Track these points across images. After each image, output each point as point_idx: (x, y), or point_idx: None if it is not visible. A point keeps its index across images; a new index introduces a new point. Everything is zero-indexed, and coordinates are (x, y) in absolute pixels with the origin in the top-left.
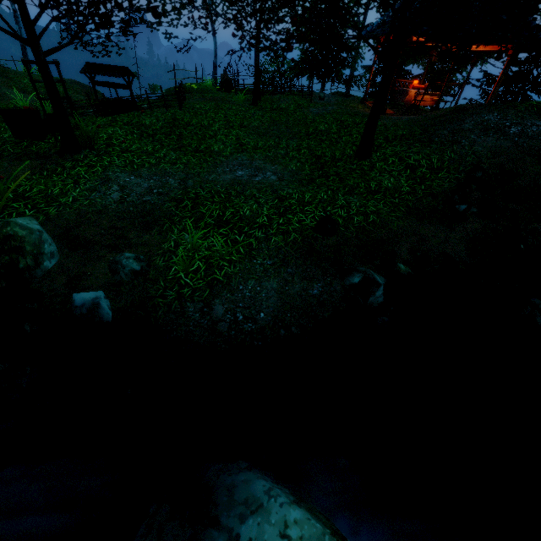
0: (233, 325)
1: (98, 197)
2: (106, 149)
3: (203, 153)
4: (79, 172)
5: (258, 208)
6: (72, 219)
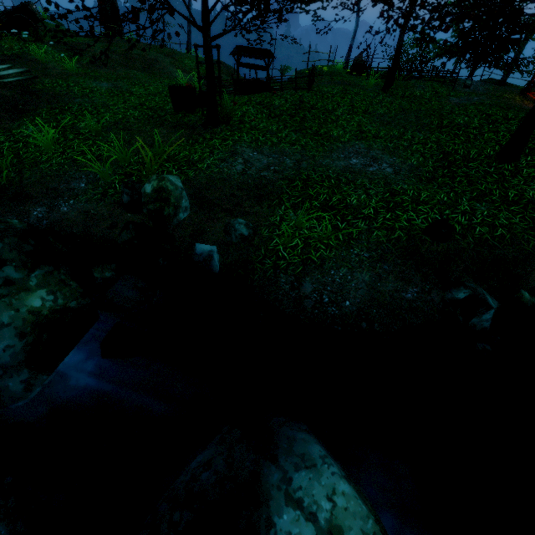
0: (318, 304)
1: (225, 167)
2: (239, 125)
3: (321, 137)
4: (214, 144)
5: (366, 199)
6: (203, 182)
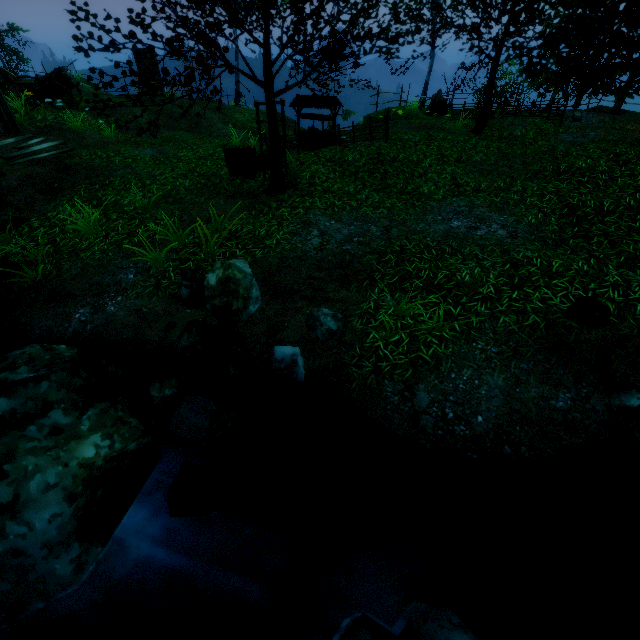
0: (440, 422)
1: (299, 242)
2: (309, 188)
3: (410, 195)
4: (282, 214)
5: (481, 273)
6: (274, 263)
